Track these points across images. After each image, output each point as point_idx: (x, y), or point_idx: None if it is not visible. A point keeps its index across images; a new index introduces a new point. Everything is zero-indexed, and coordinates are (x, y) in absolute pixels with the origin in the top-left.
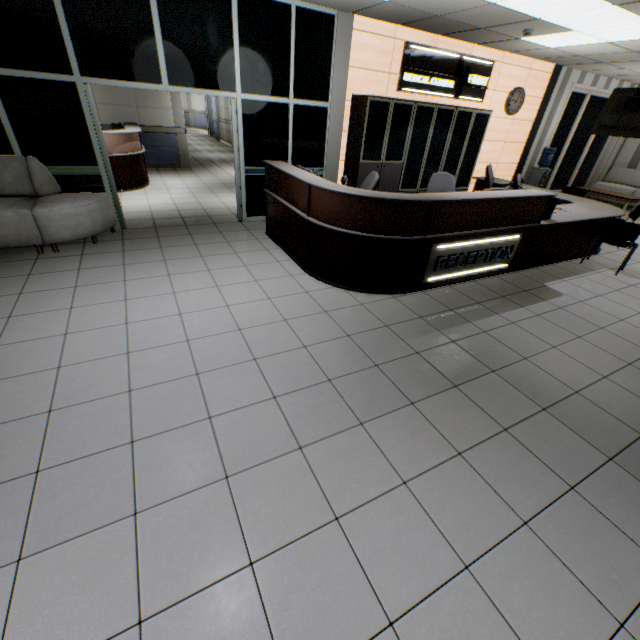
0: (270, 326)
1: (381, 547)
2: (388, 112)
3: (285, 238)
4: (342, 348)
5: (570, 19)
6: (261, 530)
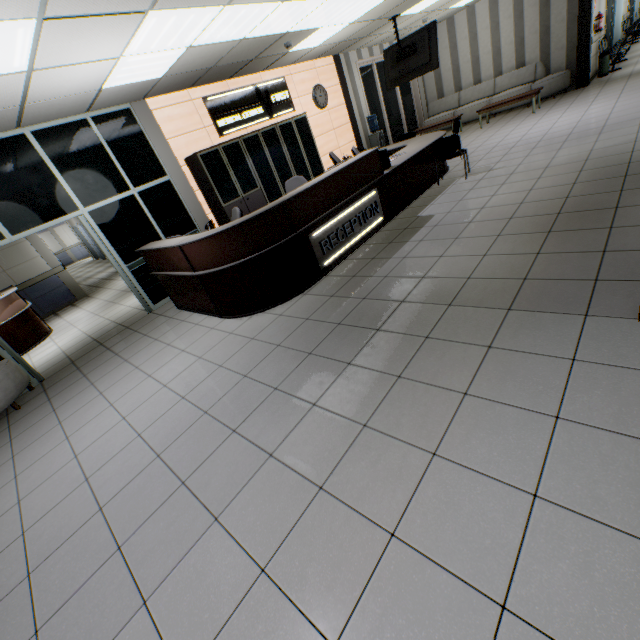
0: (209, 378)
1: (364, 485)
2: (221, 157)
3: (192, 302)
4: (277, 358)
5: (309, 22)
6: (261, 539)
